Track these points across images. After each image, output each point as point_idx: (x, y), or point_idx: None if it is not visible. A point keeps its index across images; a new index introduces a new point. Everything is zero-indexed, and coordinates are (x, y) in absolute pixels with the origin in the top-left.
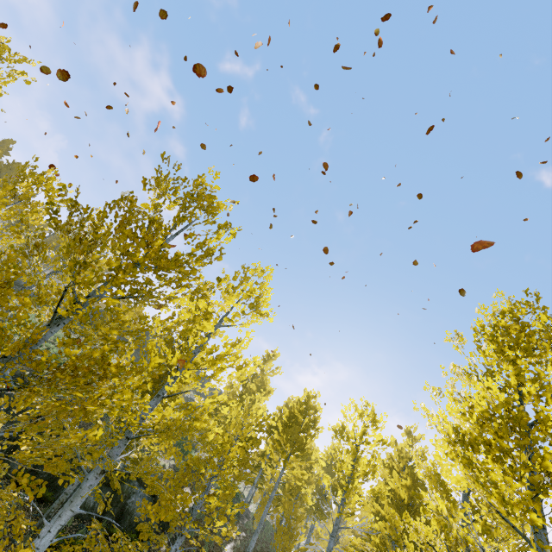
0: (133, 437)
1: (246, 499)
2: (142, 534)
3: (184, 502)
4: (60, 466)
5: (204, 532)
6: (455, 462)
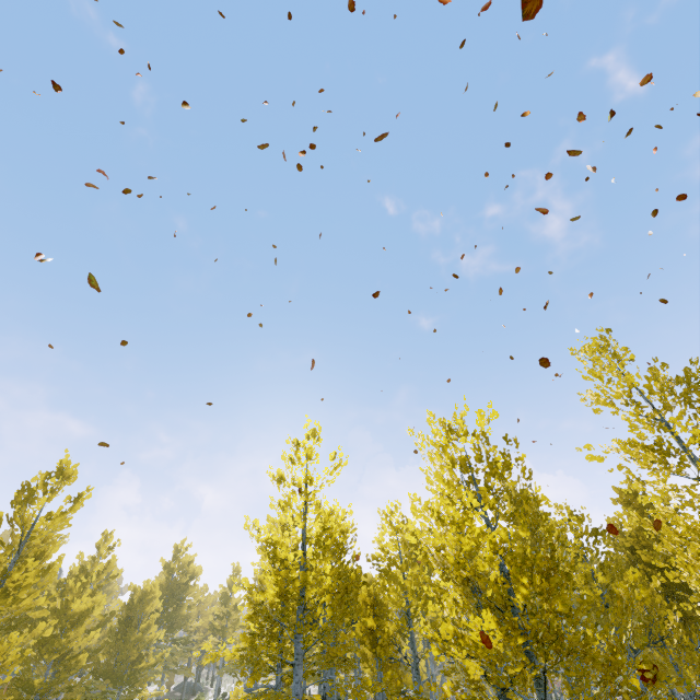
0: None
1: None
2: None
3: None
4: None
5: None
6: None
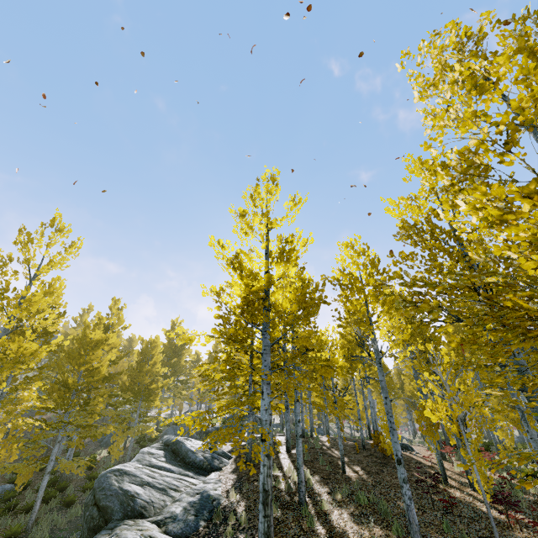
0: None
1: None
2: None
3: None
4: None
5: None
6: None
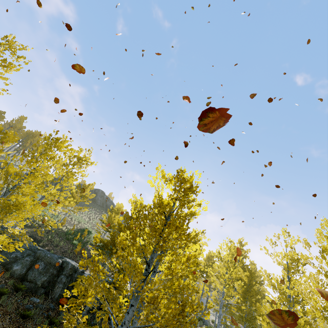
0: None
1: None
2: None
3: None
4: None
5: None
6: (323, 320)
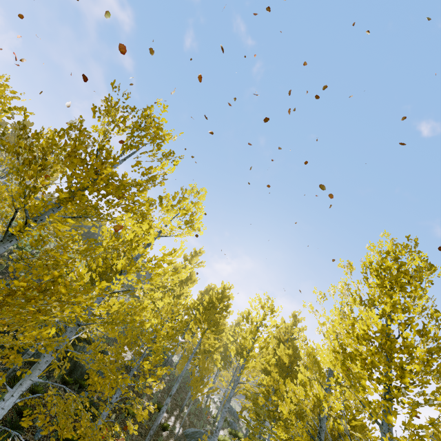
0: (83, 325)
1: (171, 355)
2: (91, 386)
3: (124, 381)
4: (17, 361)
5: (139, 386)
6: (336, 367)
